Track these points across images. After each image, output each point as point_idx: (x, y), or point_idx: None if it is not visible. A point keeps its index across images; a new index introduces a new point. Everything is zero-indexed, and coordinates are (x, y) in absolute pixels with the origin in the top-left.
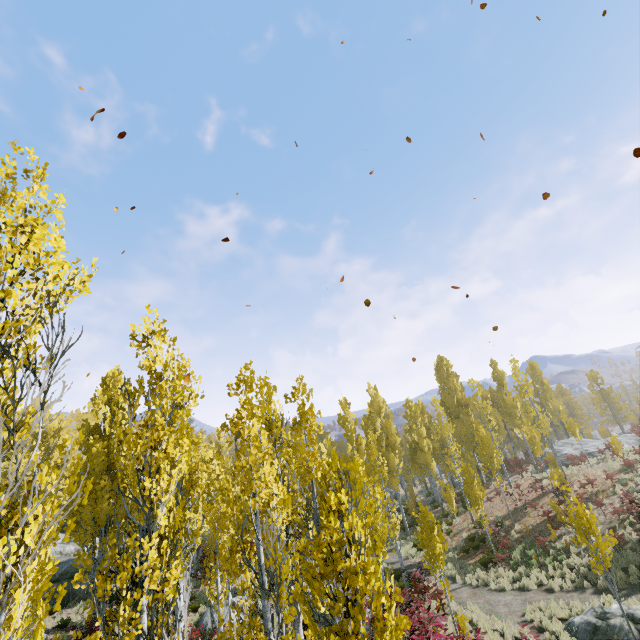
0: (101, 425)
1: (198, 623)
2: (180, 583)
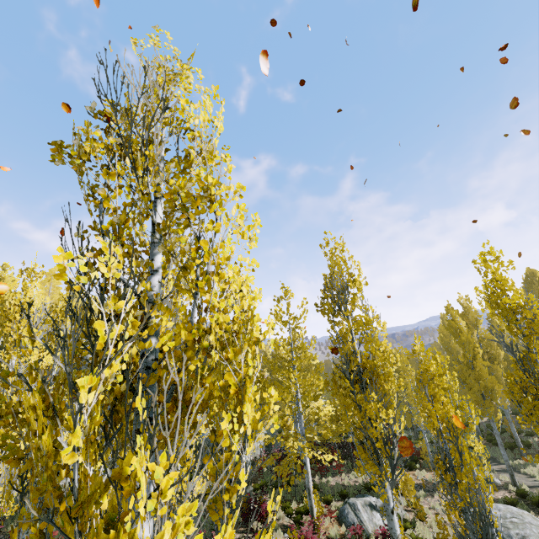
0: None
1: (340, 518)
2: (388, 492)
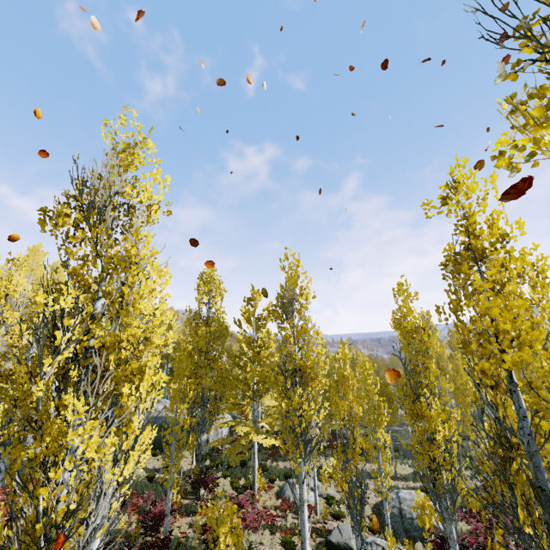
0: (200, 313)
1: (279, 494)
2: (303, 467)
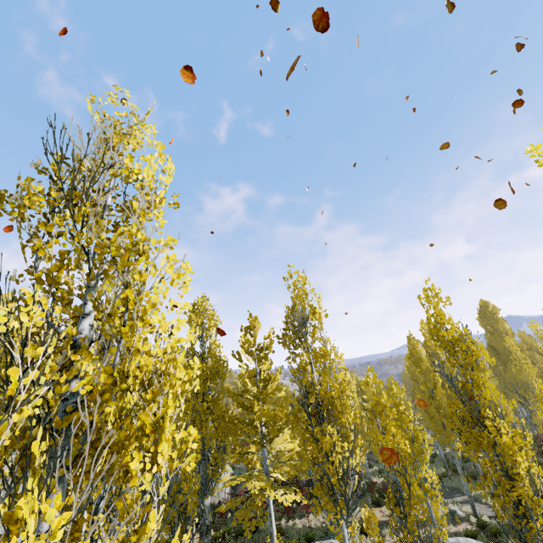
0: (193, 348)
1: None
2: (344, 530)
